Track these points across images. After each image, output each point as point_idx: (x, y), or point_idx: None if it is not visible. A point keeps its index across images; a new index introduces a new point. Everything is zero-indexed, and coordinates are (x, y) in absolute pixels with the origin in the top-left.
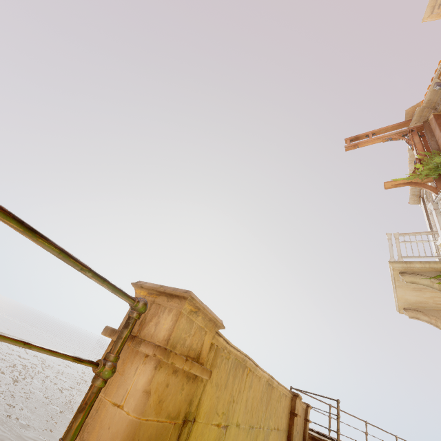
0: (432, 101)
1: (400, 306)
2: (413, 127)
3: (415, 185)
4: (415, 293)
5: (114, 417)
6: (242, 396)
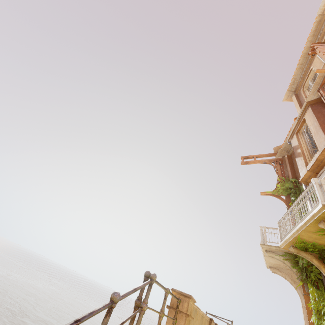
0: (286, 148)
1: (267, 265)
2: (277, 159)
3: (276, 196)
4: (274, 260)
5: None
6: (195, 323)
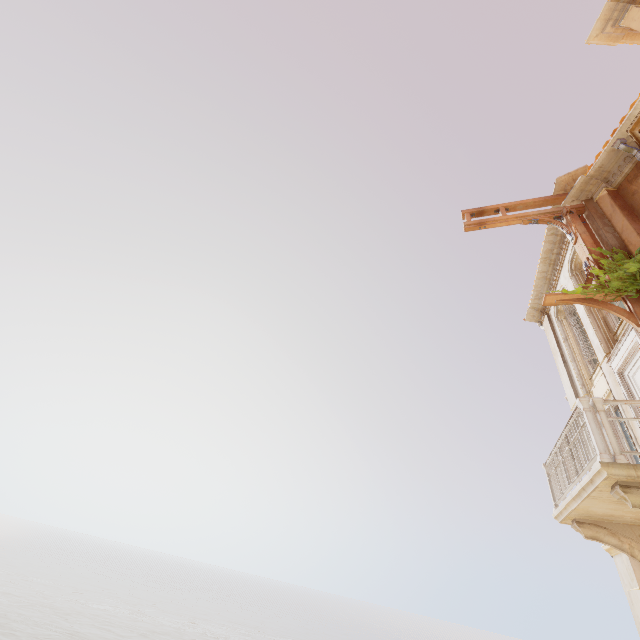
0: (604, 169)
1: (569, 516)
2: (570, 207)
3: (597, 304)
4: (614, 506)
5: None
6: None
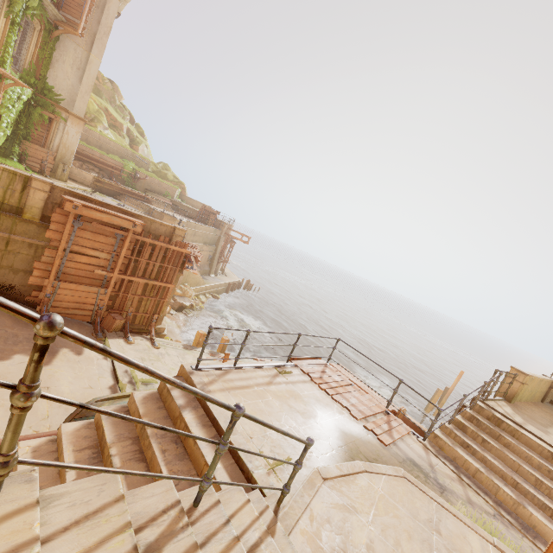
0: None
1: None
2: None
3: None
4: None
5: (512, 389)
6: (531, 385)
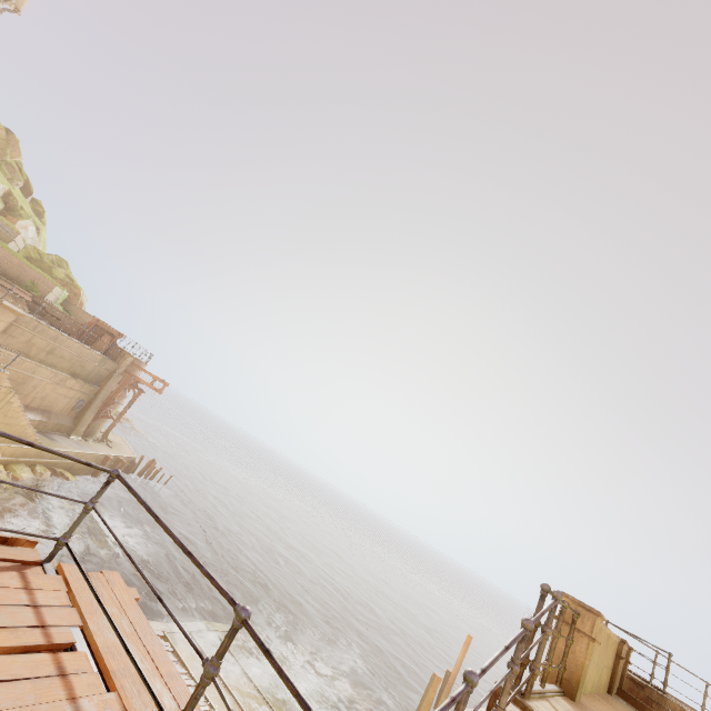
0: None
1: None
2: None
3: None
4: None
5: (573, 657)
6: (597, 646)
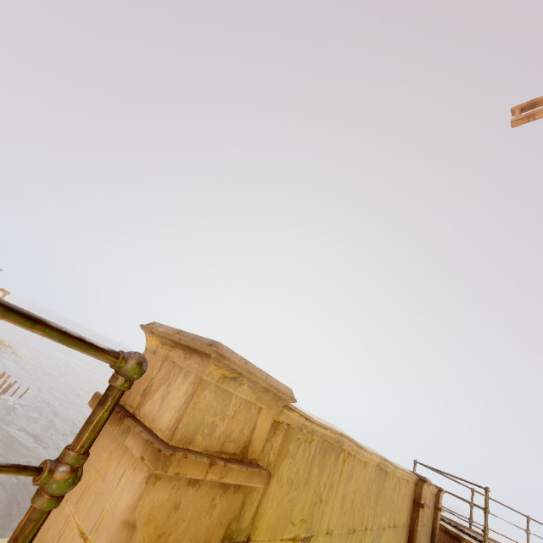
0: None
1: None
2: None
3: None
4: None
5: None
6: (336, 491)
